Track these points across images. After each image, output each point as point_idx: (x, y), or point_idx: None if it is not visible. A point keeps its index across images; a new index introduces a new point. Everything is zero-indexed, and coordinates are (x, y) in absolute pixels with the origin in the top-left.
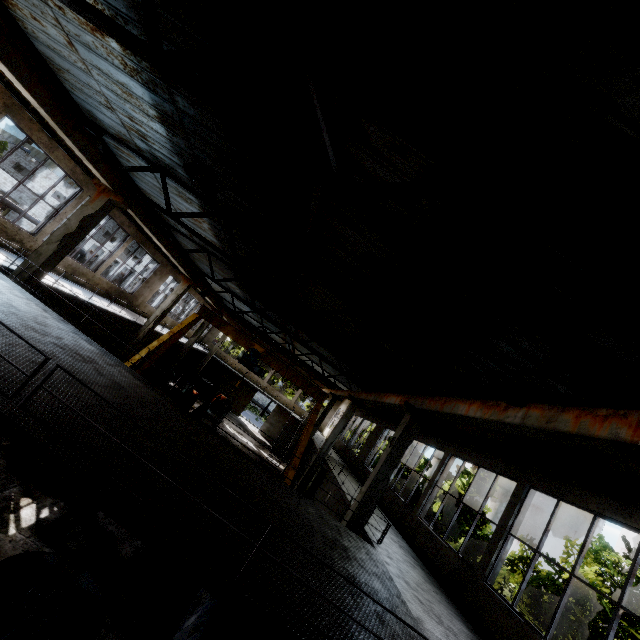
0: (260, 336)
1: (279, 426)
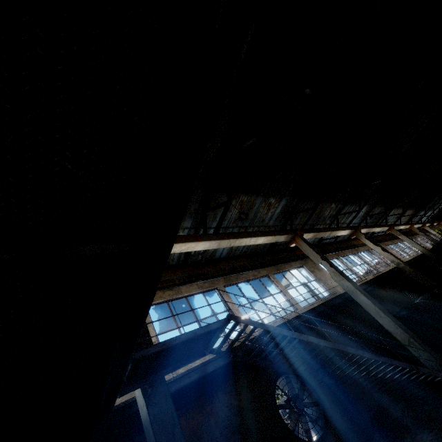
0: None
1: None
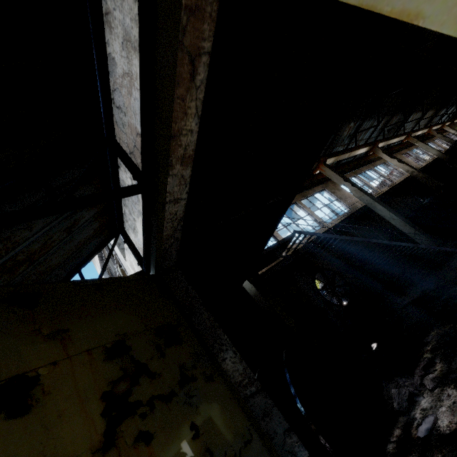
0: None
1: None
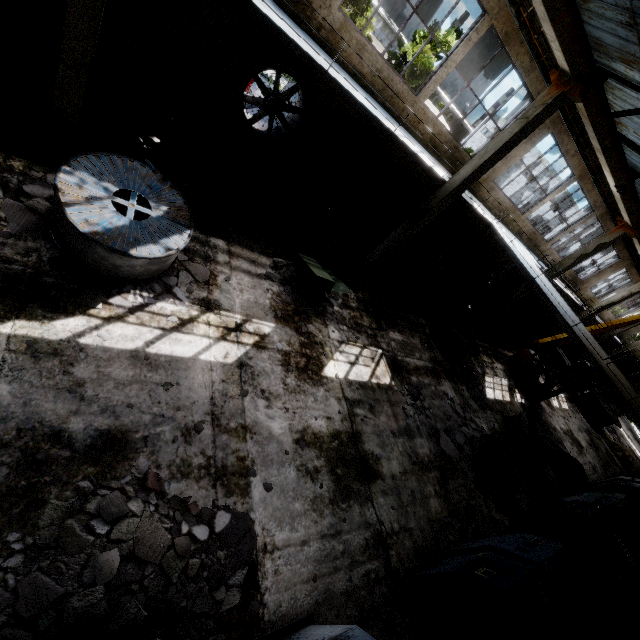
0: None
1: None
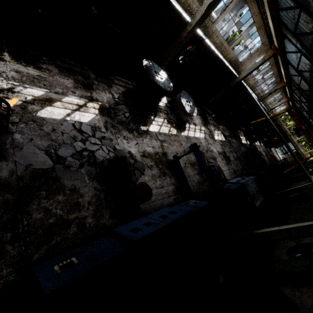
0: (304, 120)
1: (292, 159)
